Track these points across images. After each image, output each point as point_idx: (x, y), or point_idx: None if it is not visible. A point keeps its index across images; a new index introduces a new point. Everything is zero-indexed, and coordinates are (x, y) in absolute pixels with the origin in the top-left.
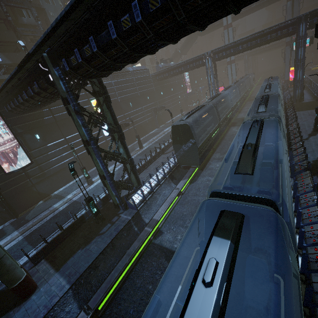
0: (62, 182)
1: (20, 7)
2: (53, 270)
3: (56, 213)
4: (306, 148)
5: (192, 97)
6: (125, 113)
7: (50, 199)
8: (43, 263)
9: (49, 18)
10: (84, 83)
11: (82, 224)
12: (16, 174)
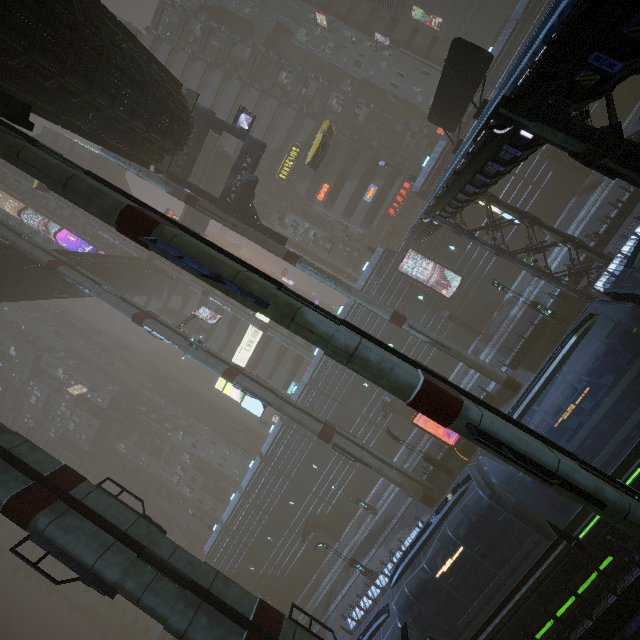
0: (507, 282)
1: (352, 114)
2: (530, 373)
3: (515, 323)
4: None
5: None
6: None
7: (503, 308)
8: (520, 369)
9: (373, 81)
10: None
11: (545, 330)
12: (456, 295)
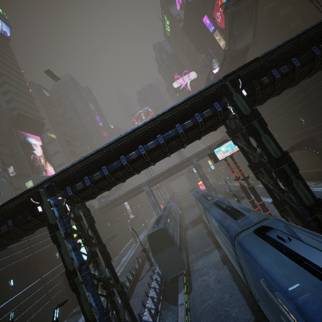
0: None
1: None
2: None
3: None
4: None
5: (136, 222)
6: None
7: None
8: None
9: None
10: (73, 208)
11: None
12: None
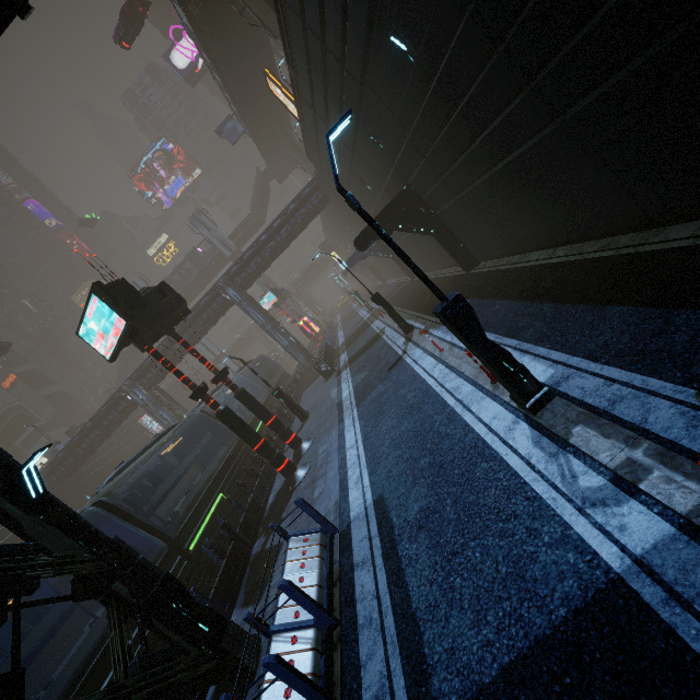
0: None
1: None
2: None
3: None
4: None
5: None
6: None
7: None
8: None
9: None
10: None
11: None
12: None
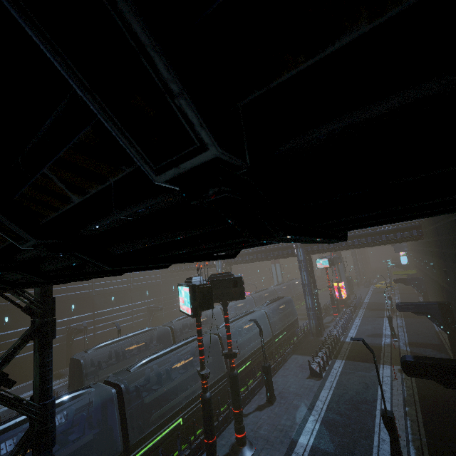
0: None
1: None
2: None
3: None
4: (225, 435)
5: None
6: (98, 310)
7: None
8: None
9: None
10: None
11: None
12: None
